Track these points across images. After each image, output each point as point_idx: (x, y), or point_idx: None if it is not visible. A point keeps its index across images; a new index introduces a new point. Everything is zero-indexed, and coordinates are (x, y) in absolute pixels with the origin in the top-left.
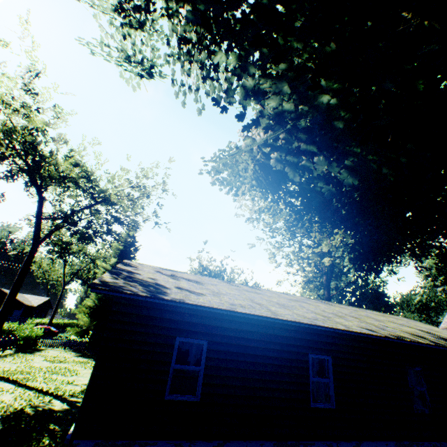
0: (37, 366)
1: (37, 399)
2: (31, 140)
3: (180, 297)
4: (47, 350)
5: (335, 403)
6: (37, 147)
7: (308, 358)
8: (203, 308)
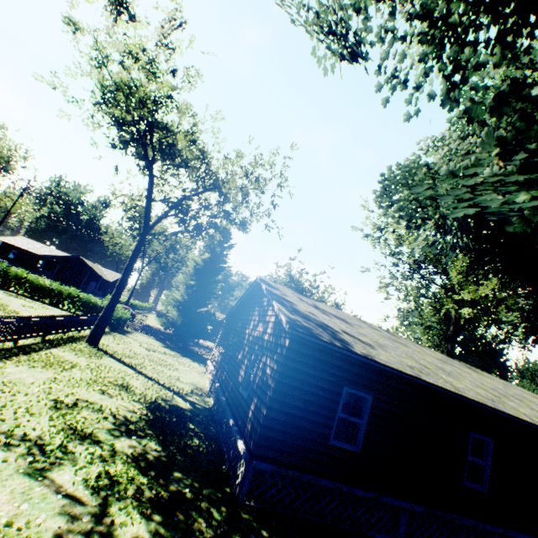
0: (138, 352)
1: (161, 391)
2: (153, 106)
3: (365, 352)
4: (134, 333)
5: (488, 487)
6: (155, 114)
7: (469, 436)
8: (390, 369)
